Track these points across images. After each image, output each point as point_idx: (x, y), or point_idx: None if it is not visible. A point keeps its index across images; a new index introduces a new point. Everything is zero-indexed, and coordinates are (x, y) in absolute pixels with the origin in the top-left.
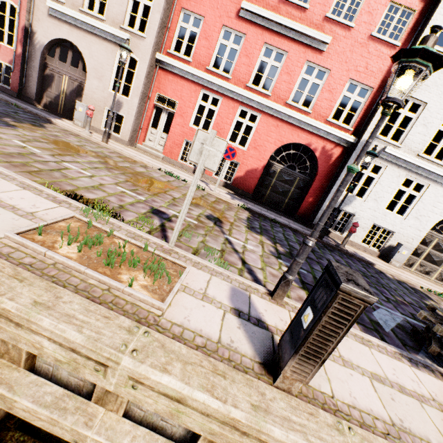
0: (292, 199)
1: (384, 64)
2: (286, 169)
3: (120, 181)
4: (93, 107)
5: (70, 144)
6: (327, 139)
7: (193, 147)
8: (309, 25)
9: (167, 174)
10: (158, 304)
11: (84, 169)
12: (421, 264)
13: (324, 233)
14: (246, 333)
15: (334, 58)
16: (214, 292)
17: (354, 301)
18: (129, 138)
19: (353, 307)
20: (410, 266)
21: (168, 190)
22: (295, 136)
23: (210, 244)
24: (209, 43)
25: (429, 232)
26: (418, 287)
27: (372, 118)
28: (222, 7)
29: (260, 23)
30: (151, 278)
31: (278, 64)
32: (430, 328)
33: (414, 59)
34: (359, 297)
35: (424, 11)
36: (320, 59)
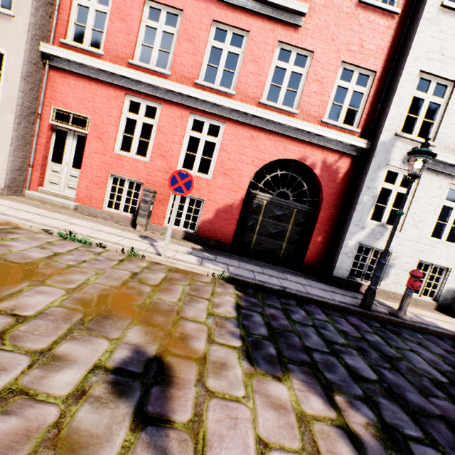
0: (292, 242)
1: (384, 39)
2: (275, 200)
3: None
4: None
5: None
6: (327, 148)
7: None
8: None
9: (65, 238)
10: None
11: None
12: None
13: (372, 298)
14: None
15: (316, 35)
16: None
17: None
18: (7, 183)
19: None
20: None
21: (19, 290)
22: (281, 149)
23: None
24: (127, 25)
25: None
26: None
27: (388, 110)
28: None
29: None
30: None
31: (238, 49)
32: None
33: None
34: None
35: None
36: (297, 38)
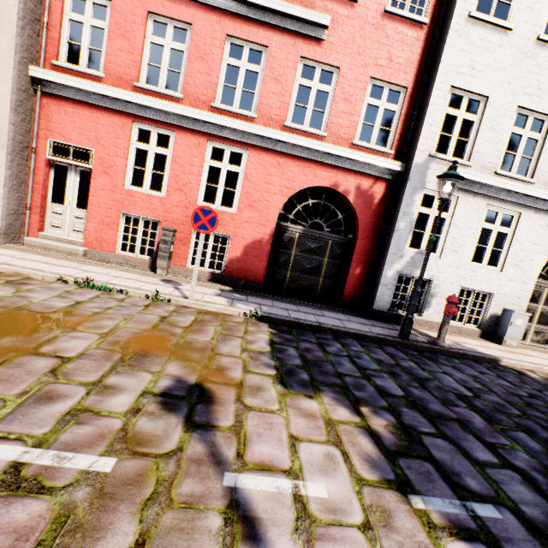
0: (329, 277)
1: (413, 52)
2: (308, 232)
3: None
4: None
5: None
6: (360, 173)
7: None
8: (291, 3)
9: (82, 286)
10: None
11: None
12: (536, 330)
13: (409, 328)
14: None
15: (341, 49)
16: None
17: None
18: (3, 229)
19: None
20: (524, 338)
21: (54, 337)
22: (311, 176)
23: None
24: (130, 43)
25: (535, 282)
26: None
27: (420, 129)
28: None
29: (212, 4)
30: None
31: (257, 66)
32: None
33: None
34: None
35: None
36: (321, 53)
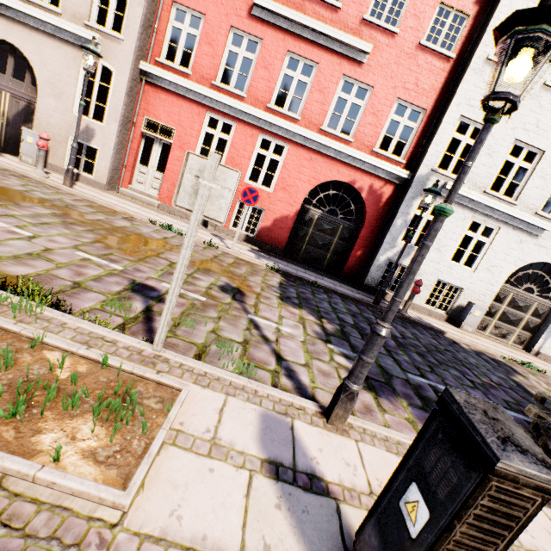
0: (336, 254)
1: (437, 80)
2: (325, 216)
3: (83, 241)
4: (46, 136)
5: (7, 189)
6: (375, 175)
7: (182, 183)
8: (343, 30)
9: (164, 228)
10: (113, 498)
11: (21, 227)
12: (496, 325)
13: (381, 297)
14: (291, 518)
15: (377, 72)
16: (232, 431)
17: (523, 491)
18: (108, 180)
19: (519, 503)
20: (484, 330)
21: (163, 252)
22: (335, 172)
23: (226, 334)
24: (214, 49)
25: (503, 286)
26: (499, 357)
27: (428, 147)
28: (229, 3)
29: (280, 25)
30: (109, 428)
31: (307, 78)
32: (541, 426)
33: (538, 27)
34: (535, 484)
35: (479, 16)
36: (360, 73)
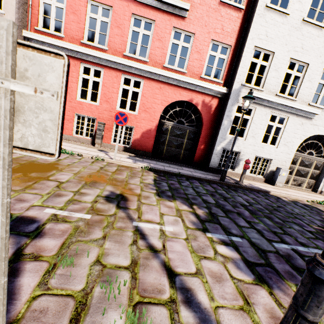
0: (187, 150)
1: (235, 25)
2: (176, 125)
3: None
4: None
5: None
6: (205, 93)
7: None
8: None
9: None
10: None
11: None
12: (294, 179)
13: (225, 175)
14: None
15: (195, 23)
16: None
17: None
18: None
19: None
20: (287, 183)
21: (53, 173)
22: (178, 95)
23: (112, 259)
24: (78, 17)
25: (295, 154)
26: (305, 202)
27: (237, 70)
28: None
29: None
30: None
31: (149, 32)
32: None
33: None
34: None
35: None
36: (184, 25)
